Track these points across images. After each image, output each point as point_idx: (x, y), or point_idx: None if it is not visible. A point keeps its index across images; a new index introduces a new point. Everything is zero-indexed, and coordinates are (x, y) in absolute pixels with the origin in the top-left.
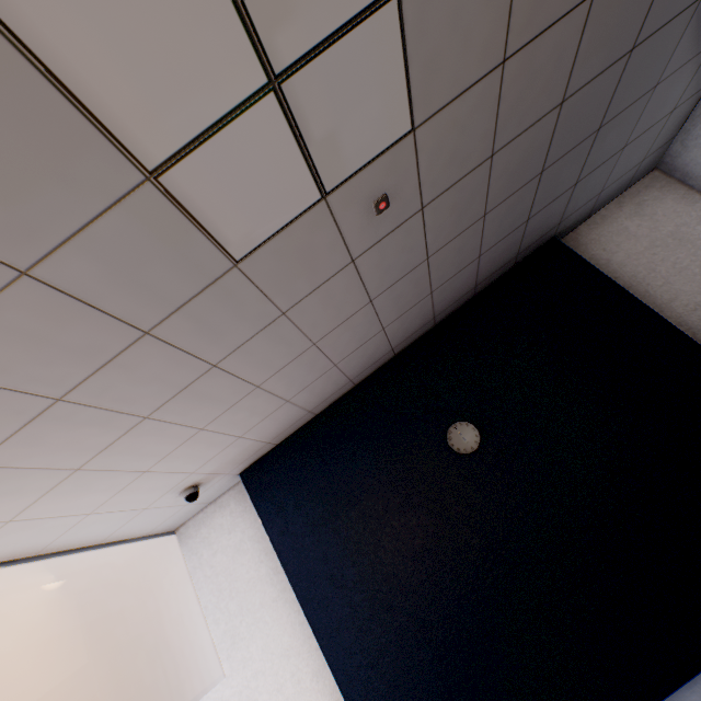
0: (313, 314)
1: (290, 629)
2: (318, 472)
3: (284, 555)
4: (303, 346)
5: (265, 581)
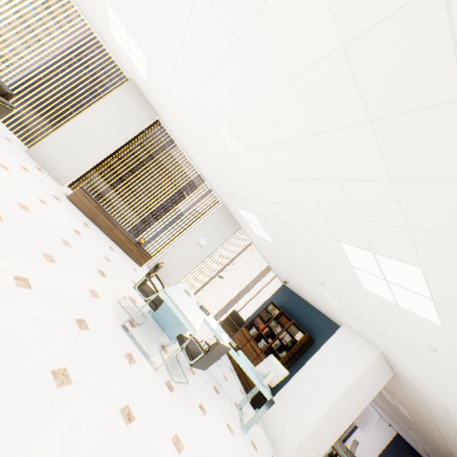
0: (425, 455)
1: (376, 448)
2: (405, 453)
3: (387, 446)
4: (421, 453)
5: (381, 441)
